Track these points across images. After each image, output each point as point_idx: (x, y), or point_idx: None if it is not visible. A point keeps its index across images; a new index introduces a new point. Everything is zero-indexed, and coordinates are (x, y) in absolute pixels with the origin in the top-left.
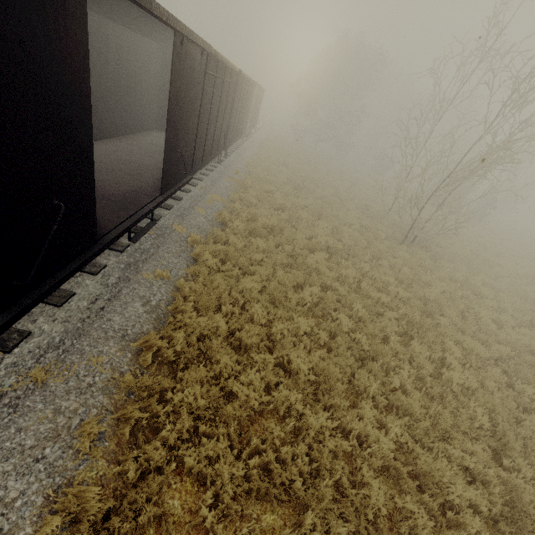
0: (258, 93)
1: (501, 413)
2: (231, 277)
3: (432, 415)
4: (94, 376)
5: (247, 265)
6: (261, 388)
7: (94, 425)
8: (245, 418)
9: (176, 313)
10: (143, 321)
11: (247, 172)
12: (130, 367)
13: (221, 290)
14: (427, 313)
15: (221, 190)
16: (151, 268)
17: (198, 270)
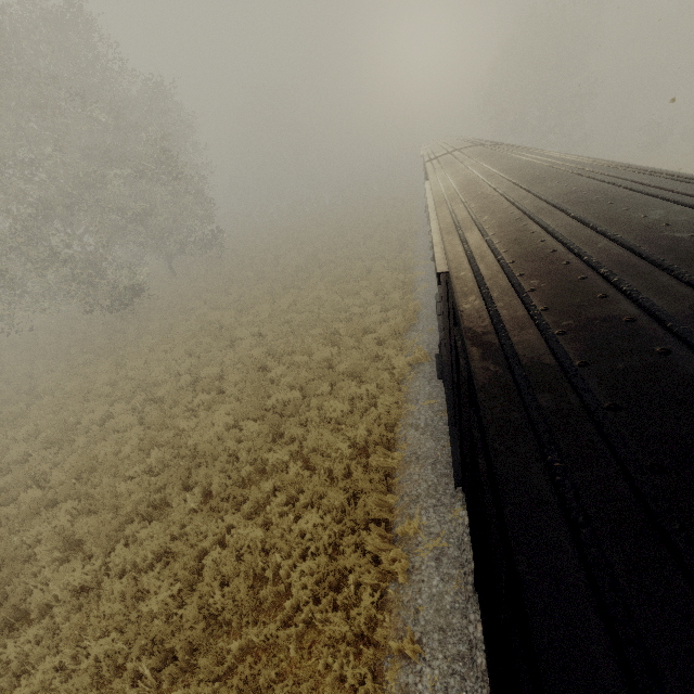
0: None
1: None
2: None
3: None
4: None
5: None
6: None
7: None
8: None
9: None
10: None
11: None
12: None
13: None
14: None
15: None
16: None
17: None
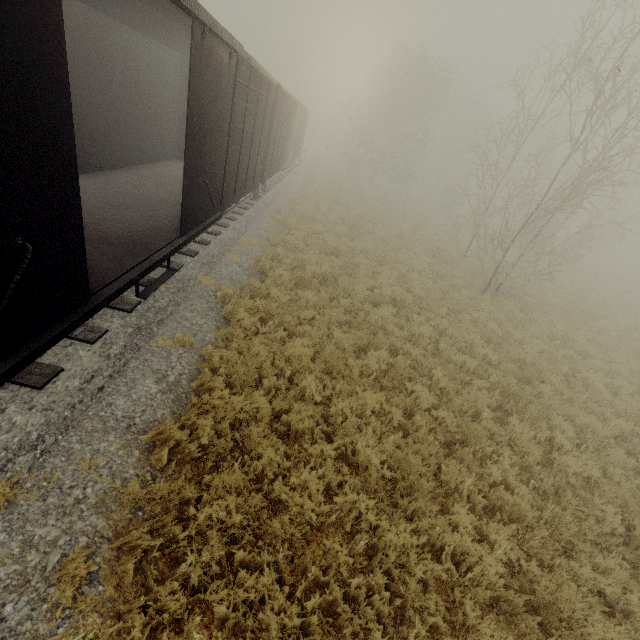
0: (302, 115)
1: (636, 512)
2: (274, 341)
3: (549, 521)
4: (85, 487)
5: (294, 325)
6: (319, 492)
7: (80, 563)
8: (298, 537)
9: (202, 392)
10: (156, 404)
11: (290, 210)
12: (138, 470)
13: (262, 358)
14: (525, 379)
15: (258, 232)
16: (169, 332)
17: (231, 333)
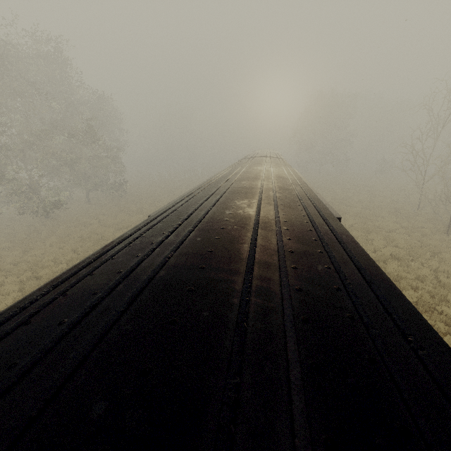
0: None
1: None
2: None
3: None
4: None
5: None
6: None
7: None
8: None
9: None
10: None
11: None
12: None
13: None
14: None
15: None
16: None
17: None
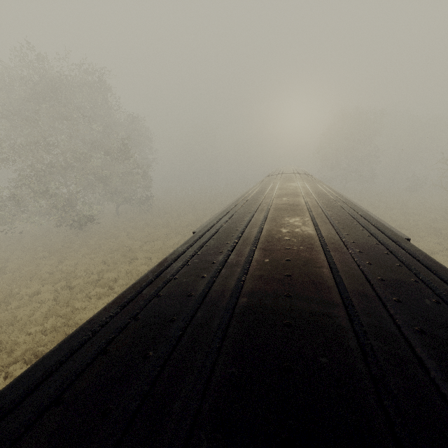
0: None
1: None
2: None
3: None
4: None
5: None
6: None
7: None
8: None
9: None
10: None
11: None
12: None
13: None
14: None
15: None
16: None
17: None
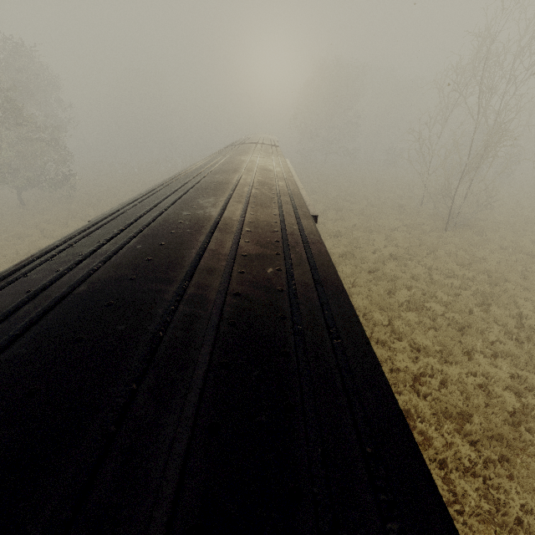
0: None
1: None
2: None
3: (527, 351)
4: None
5: (346, 289)
6: (410, 361)
7: None
8: (411, 379)
9: None
10: None
11: None
12: None
13: None
14: (493, 283)
15: None
16: None
17: None
